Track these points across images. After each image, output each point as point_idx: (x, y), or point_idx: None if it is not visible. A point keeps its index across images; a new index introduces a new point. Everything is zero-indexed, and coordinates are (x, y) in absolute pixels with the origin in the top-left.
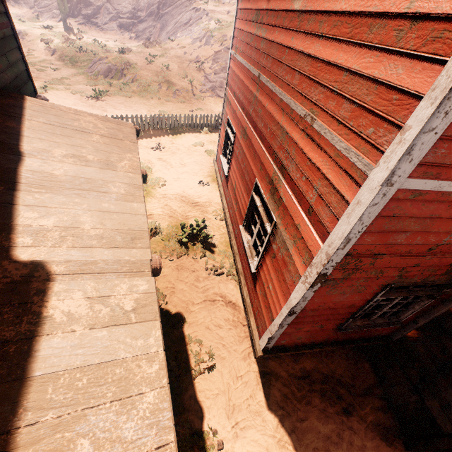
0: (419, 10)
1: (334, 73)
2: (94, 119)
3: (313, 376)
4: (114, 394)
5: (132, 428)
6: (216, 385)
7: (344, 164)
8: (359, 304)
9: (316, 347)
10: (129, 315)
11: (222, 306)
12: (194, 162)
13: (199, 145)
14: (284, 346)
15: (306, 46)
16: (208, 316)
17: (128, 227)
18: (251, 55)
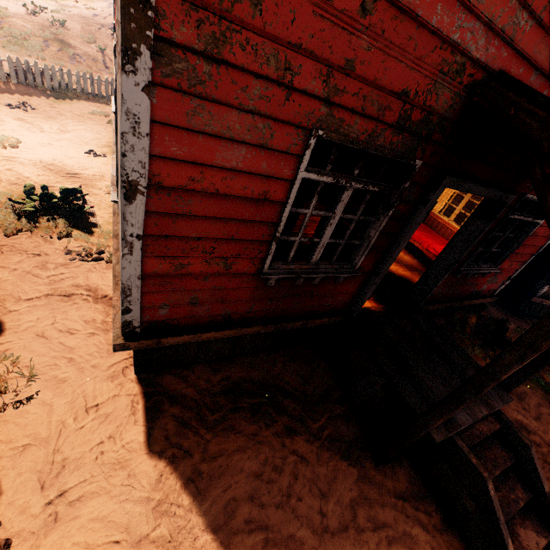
0: None
1: None
2: None
3: (242, 388)
4: None
5: None
6: (29, 431)
7: None
8: (276, 194)
9: (236, 326)
10: None
11: (85, 302)
12: (85, 130)
13: (100, 115)
14: (174, 326)
15: None
16: (49, 317)
17: None
18: None
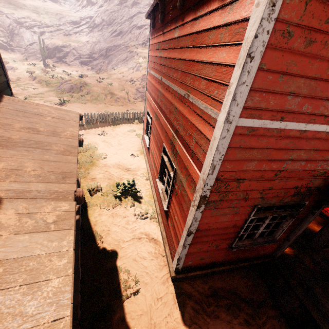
0: (228, 21)
1: (196, 65)
2: (50, 108)
3: (219, 293)
4: (24, 280)
5: (34, 305)
6: (140, 307)
7: (205, 117)
8: (239, 224)
9: (217, 266)
10: (50, 225)
11: (146, 242)
12: (128, 142)
13: (132, 131)
14: (192, 267)
15: (182, 55)
16: (135, 250)
17: (62, 170)
18: (157, 68)
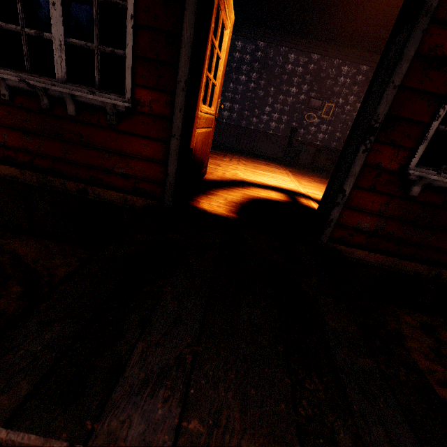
0: None
1: None
2: None
3: None
4: None
5: None
6: None
7: None
8: None
9: None
10: None
11: None
12: None
13: None
14: None
15: None
16: None
17: None
18: None
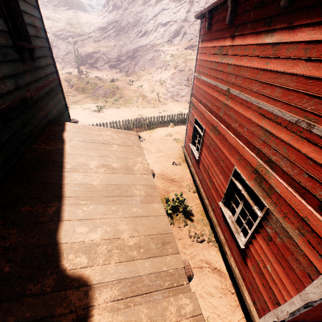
0: None
1: None
2: (111, 132)
3: None
4: None
5: None
6: None
7: None
8: None
9: None
10: None
11: (209, 272)
12: (167, 148)
13: (168, 136)
14: None
15: (288, 67)
16: (199, 283)
17: (156, 230)
18: (217, 76)
